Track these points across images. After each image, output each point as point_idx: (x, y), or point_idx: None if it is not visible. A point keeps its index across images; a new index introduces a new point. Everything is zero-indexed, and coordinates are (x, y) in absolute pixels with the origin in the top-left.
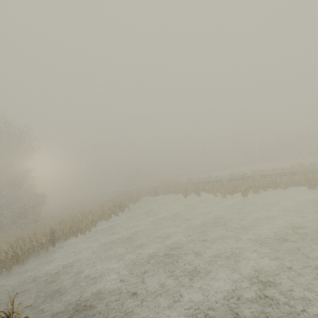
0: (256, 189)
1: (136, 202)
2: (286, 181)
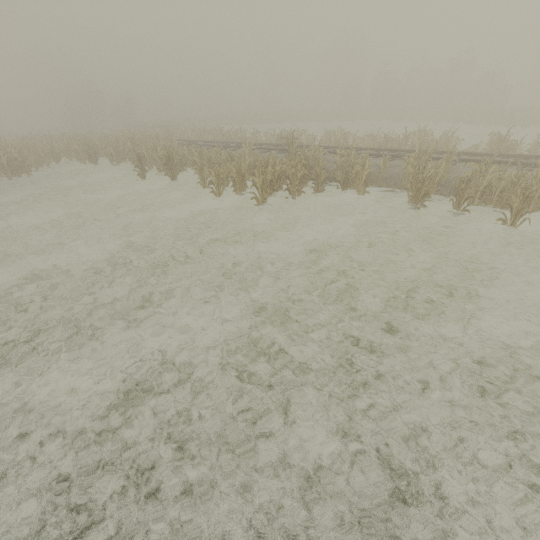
0: (296, 185)
1: (31, 173)
2: (376, 171)
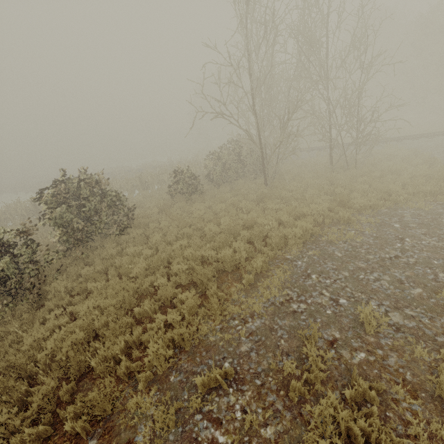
0: None
1: None
2: None
